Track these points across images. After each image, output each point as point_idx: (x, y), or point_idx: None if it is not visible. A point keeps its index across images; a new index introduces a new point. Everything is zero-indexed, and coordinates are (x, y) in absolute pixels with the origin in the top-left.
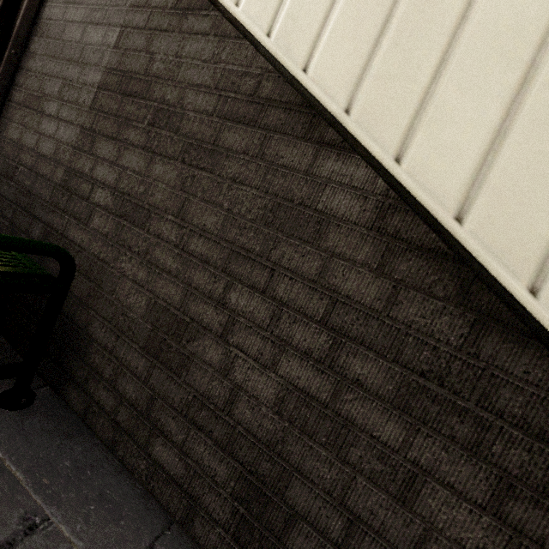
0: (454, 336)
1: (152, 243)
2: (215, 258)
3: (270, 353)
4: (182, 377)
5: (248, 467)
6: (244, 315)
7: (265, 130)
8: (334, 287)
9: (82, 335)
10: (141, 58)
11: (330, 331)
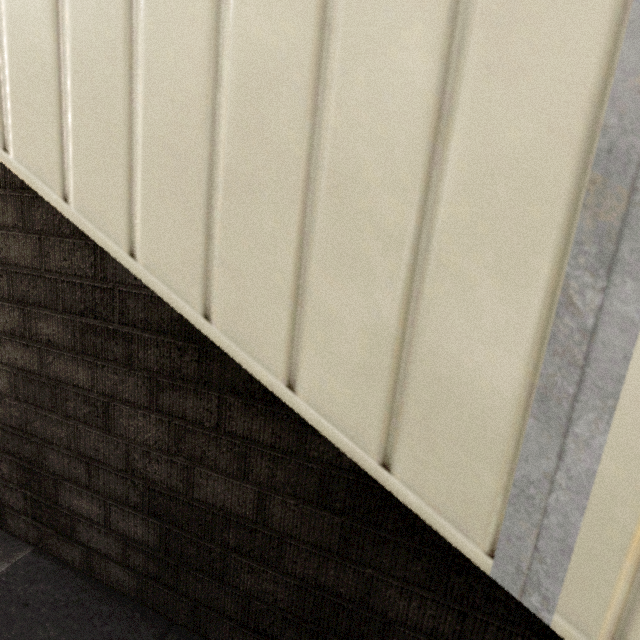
0: (88, 268)
1: None
2: None
3: None
4: None
5: (18, 455)
6: None
7: None
8: (5, 260)
9: None
10: None
11: (18, 305)
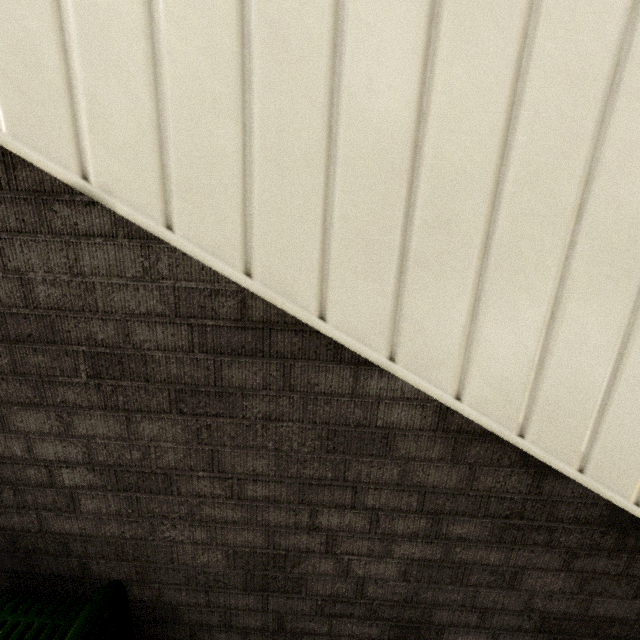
0: (523, 487)
1: (193, 504)
2: (285, 496)
3: (381, 547)
4: (302, 593)
5: (395, 619)
6: (342, 529)
7: (280, 359)
8: (419, 484)
9: (158, 607)
10: (0, 281)
11: (427, 515)
